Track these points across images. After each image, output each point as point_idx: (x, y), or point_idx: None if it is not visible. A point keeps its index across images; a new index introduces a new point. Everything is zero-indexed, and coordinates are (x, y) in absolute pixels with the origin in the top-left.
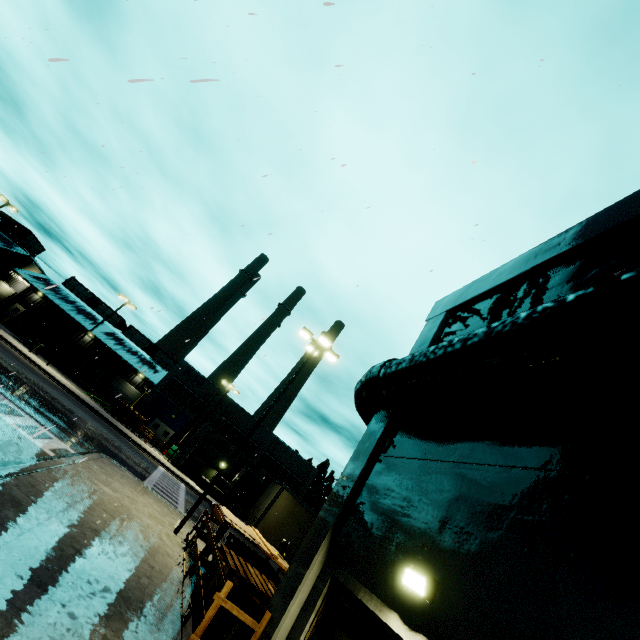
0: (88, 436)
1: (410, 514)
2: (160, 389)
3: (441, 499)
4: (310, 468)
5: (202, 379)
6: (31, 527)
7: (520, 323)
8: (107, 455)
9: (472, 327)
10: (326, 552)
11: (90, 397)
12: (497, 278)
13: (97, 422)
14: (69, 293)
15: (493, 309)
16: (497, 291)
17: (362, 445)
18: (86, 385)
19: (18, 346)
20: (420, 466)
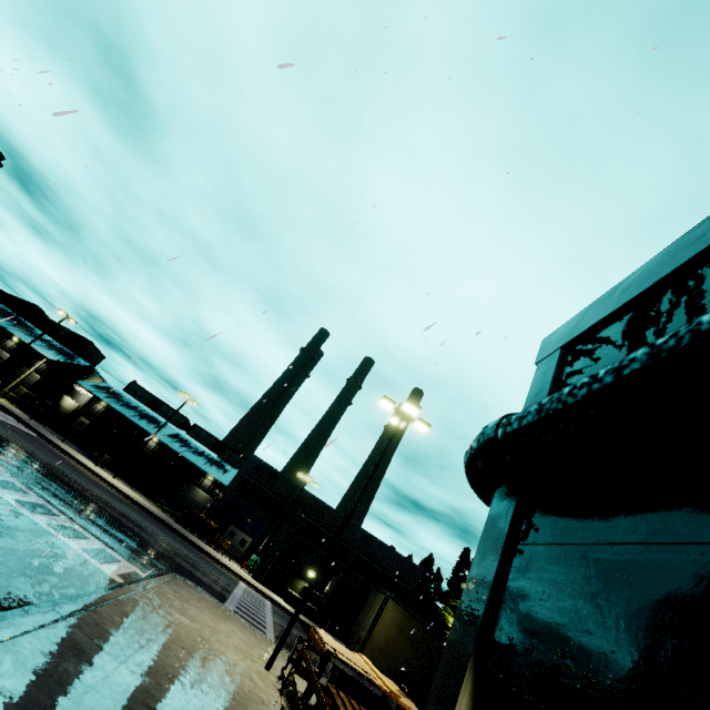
0: (159, 554)
1: (590, 628)
2: (232, 491)
3: (636, 602)
4: (412, 567)
5: (275, 474)
6: (95, 682)
7: (707, 329)
8: (181, 575)
9: (604, 360)
10: (472, 691)
11: (159, 508)
12: (623, 294)
13: (168, 536)
14: (131, 398)
15: (629, 332)
16: (627, 310)
17: (489, 532)
18: (154, 495)
19: (84, 461)
20: (585, 554)
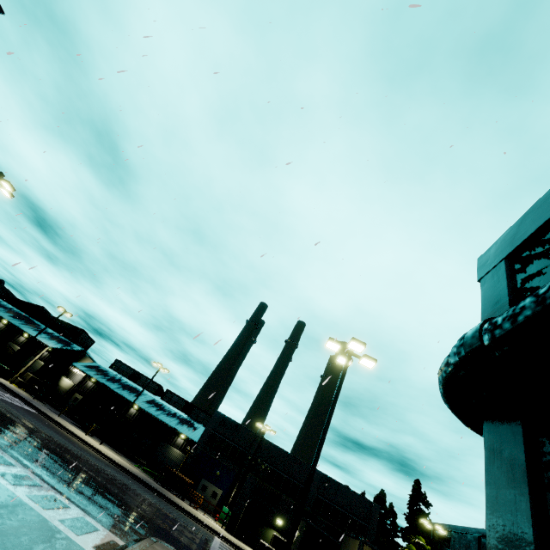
0: (138, 516)
1: None
2: (201, 446)
3: None
4: (369, 505)
5: (237, 426)
6: None
7: None
8: (159, 537)
9: None
10: None
11: (140, 469)
12: None
13: (147, 496)
14: (115, 373)
15: None
16: None
17: (495, 459)
18: (136, 457)
19: (75, 431)
20: None
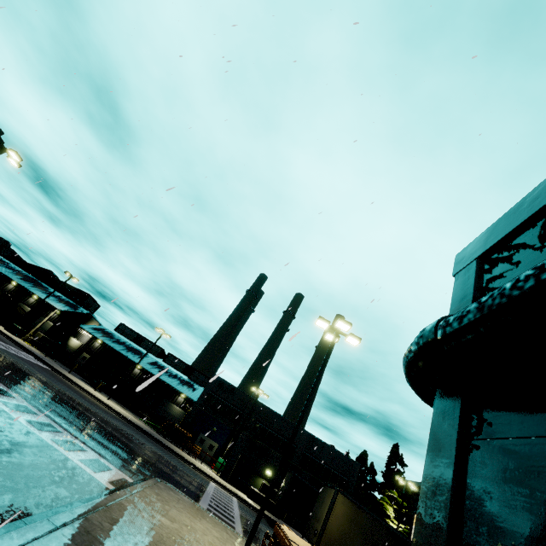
0: (144, 461)
1: None
2: (200, 405)
3: None
4: (351, 463)
5: (233, 389)
6: None
7: None
8: (162, 478)
9: (525, 262)
10: None
11: (144, 422)
12: (533, 204)
13: (151, 445)
14: (120, 336)
15: None
16: (539, 217)
17: (437, 429)
18: (140, 412)
19: (85, 387)
20: None
